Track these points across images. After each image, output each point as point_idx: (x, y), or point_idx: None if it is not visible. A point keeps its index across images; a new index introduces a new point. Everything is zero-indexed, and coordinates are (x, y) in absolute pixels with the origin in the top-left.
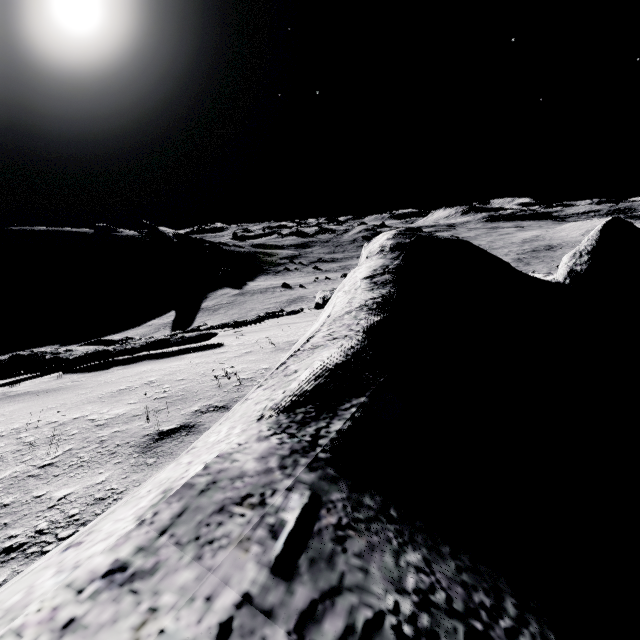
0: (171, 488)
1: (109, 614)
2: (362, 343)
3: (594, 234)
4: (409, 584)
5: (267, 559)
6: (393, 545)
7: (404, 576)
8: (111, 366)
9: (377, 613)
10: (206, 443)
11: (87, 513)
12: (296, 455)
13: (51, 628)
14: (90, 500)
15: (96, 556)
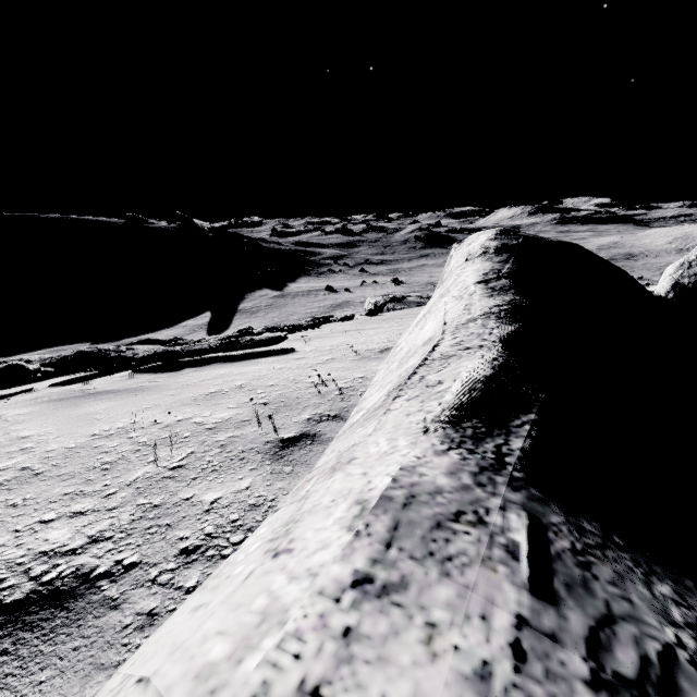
0: (365, 499)
1: (385, 626)
2: (504, 355)
3: None
4: (677, 617)
5: (520, 581)
6: (638, 575)
7: (667, 608)
8: (181, 367)
9: (665, 646)
10: (369, 454)
11: (248, 519)
12: (488, 472)
13: (331, 635)
14: (245, 506)
15: (330, 565)
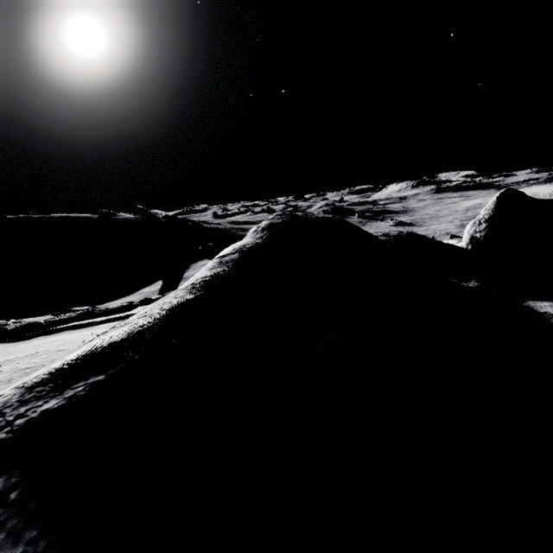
0: None
1: None
2: (156, 321)
3: (491, 204)
4: None
5: None
6: None
7: None
8: (38, 336)
9: None
10: None
11: None
12: None
13: None
14: None
15: None
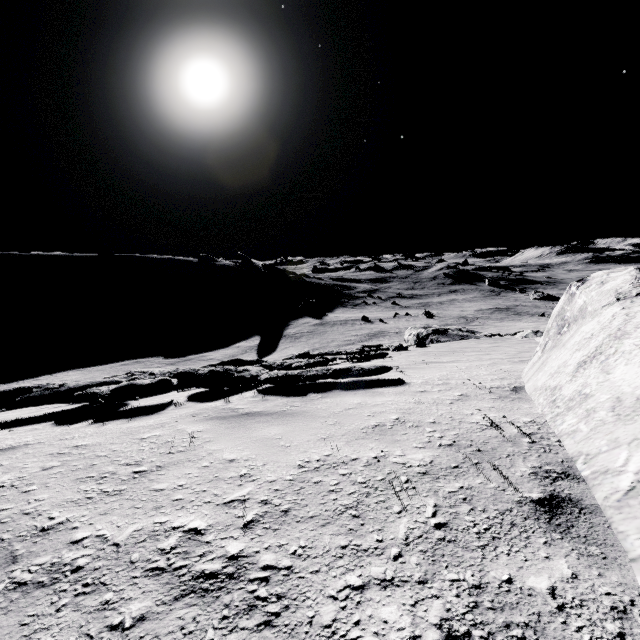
0: None
1: None
2: None
3: None
4: None
5: None
6: None
7: None
8: (303, 392)
9: None
10: None
11: (636, 635)
12: None
13: None
14: (606, 609)
15: None
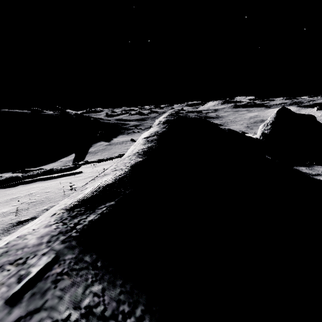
0: None
1: None
2: (127, 172)
3: (273, 115)
4: (84, 303)
5: (7, 295)
6: (88, 282)
7: (84, 299)
8: (19, 185)
9: (53, 321)
10: (22, 229)
11: None
12: (60, 235)
13: None
14: None
15: None
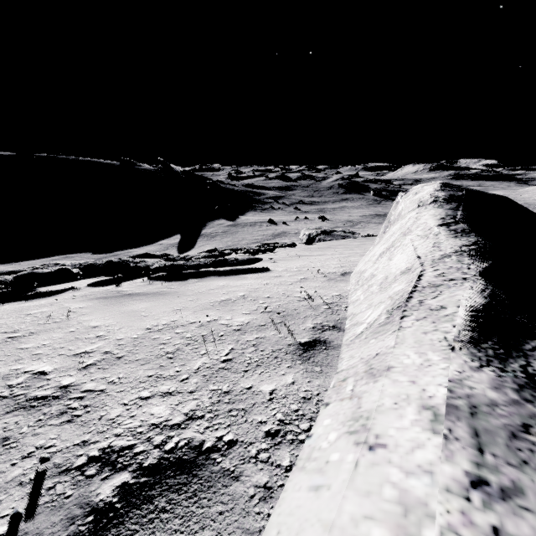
0: (431, 406)
1: (527, 528)
2: (489, 287)
3: None
4: None
5: None
6: None
7: None
8: (185, 278)
9: None
10: (405, 364)
11: (306, 410)
12: (527, 390)
13: (483, 533)
14: (298, 398)
15: (440, 464)
